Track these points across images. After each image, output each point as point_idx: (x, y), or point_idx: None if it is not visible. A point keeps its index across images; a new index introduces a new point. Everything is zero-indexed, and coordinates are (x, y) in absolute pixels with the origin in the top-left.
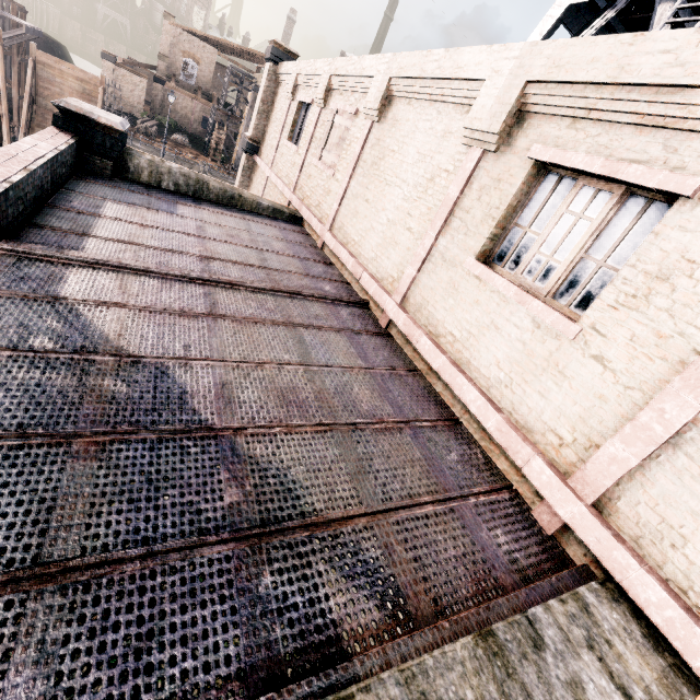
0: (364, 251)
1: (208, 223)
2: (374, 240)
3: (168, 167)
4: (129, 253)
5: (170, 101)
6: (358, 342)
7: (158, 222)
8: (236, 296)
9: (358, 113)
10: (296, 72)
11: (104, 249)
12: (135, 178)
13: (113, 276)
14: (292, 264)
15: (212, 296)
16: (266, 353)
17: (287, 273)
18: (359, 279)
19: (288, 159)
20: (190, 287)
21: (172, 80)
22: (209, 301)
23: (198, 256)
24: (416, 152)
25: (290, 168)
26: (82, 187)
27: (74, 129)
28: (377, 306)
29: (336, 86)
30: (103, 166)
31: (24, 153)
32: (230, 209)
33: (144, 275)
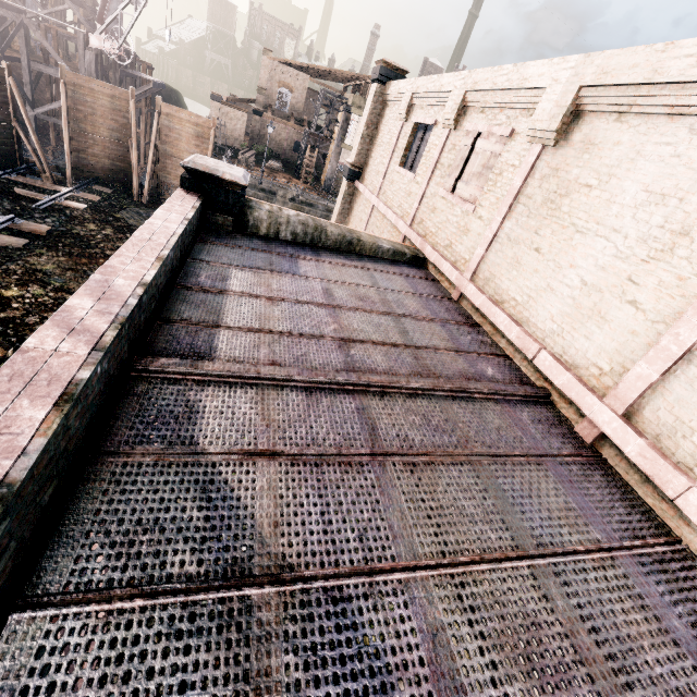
0: (536, 317)
1: (333, 282)
2: (555, 306)
3: (287, 217)
4: (263, 348)
5: (266, 130)
6: (570, 483)
7: (284, 291)
8: (394, 409)
9: (513, 134)
10: (412, 91)
11: (237, 348)
12: (253, 231)
13: (252, 395)
14: (436, 333)
15: (367, 414)
16: (466, 534)
17: (436, 352)
18: (531, 358)
19: (400, 187)
20: (339, 399)
21: (268, 110)
22: (366, 424)
23: (335, 340)
24: (640, 190)
25: (404, 198)
26: (207, 253)
27: (200, 189)
28: (569, 404)
29: (473, 103)
30: (224, 223)
31: (156, 234)
32: (349, 256)
33: (285, 386)
